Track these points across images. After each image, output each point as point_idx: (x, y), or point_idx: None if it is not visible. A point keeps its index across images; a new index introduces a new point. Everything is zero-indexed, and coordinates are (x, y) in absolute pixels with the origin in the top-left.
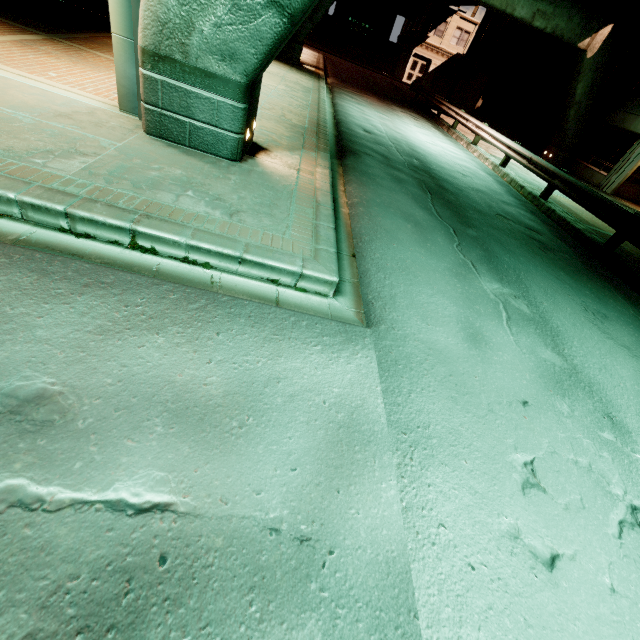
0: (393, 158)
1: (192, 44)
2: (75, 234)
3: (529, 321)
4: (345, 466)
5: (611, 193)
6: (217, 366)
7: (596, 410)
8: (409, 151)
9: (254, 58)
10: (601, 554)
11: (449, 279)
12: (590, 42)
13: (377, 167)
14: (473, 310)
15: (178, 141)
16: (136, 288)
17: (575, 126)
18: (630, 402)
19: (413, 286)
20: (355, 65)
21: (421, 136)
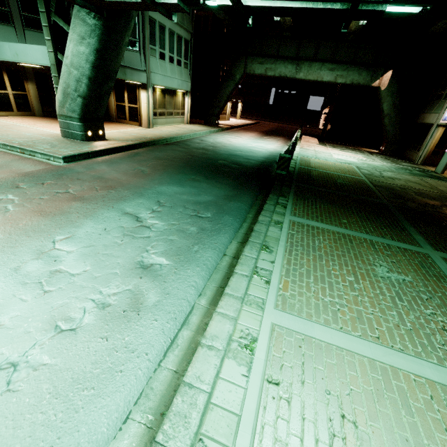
0: (194, 146)
1: (66, 110)
2: (10, 150)
3: (137, 174)
4: (0, 173)
5: (421, 163)
6: (1, 162)
7: (109, 185)
8: (217, 145)
9: (79, 110)
10: (36, 191)
11: (122, 165)
12: (380, 82)
13: (171, 147)
14: (113, 169)
15: (69, 137)
16: (5, 154)
17: (392, 128)
18: (134, 188)
19: (98, 164)
20: (283, 124)
21: (250, 142)
